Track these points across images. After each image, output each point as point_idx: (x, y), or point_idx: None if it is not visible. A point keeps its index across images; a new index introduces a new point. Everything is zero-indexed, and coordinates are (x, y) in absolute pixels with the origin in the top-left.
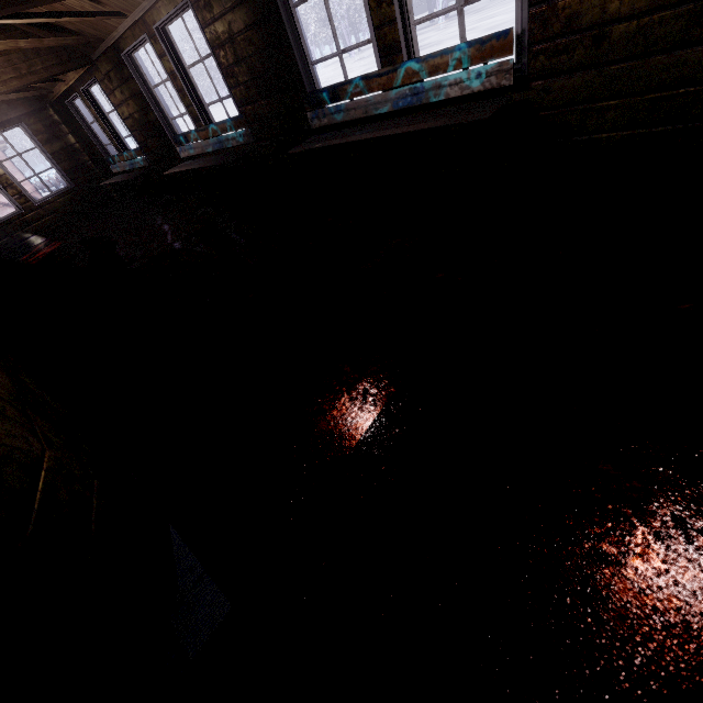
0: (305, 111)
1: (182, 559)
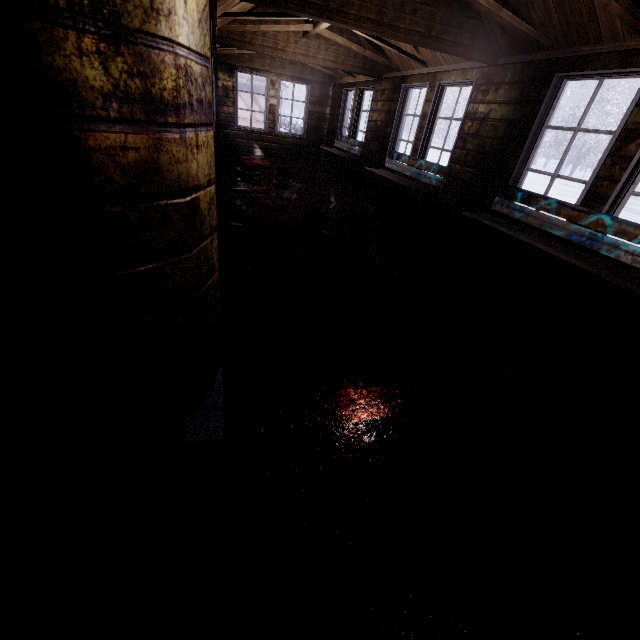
0: (496, 195)
1: (216, 389)
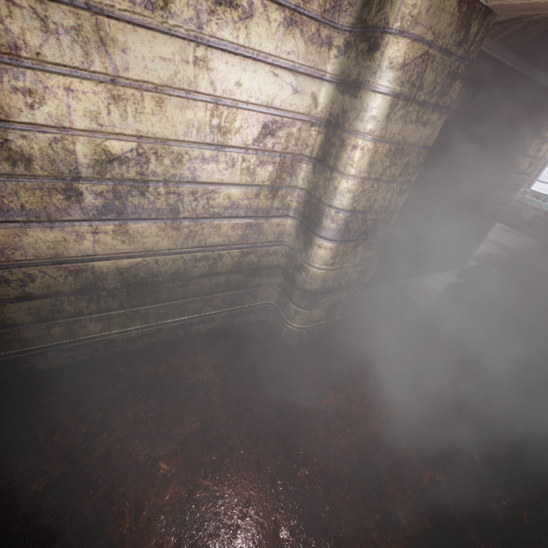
0: None
1: None
